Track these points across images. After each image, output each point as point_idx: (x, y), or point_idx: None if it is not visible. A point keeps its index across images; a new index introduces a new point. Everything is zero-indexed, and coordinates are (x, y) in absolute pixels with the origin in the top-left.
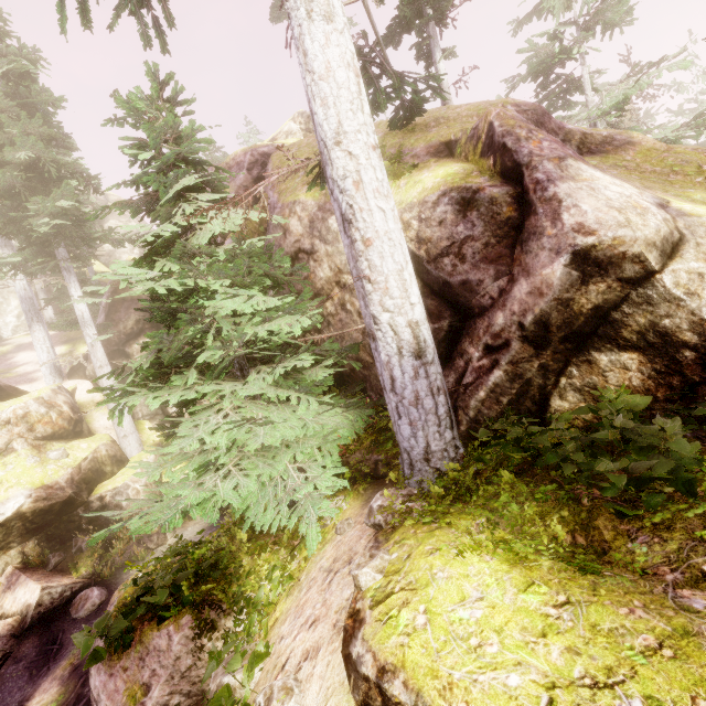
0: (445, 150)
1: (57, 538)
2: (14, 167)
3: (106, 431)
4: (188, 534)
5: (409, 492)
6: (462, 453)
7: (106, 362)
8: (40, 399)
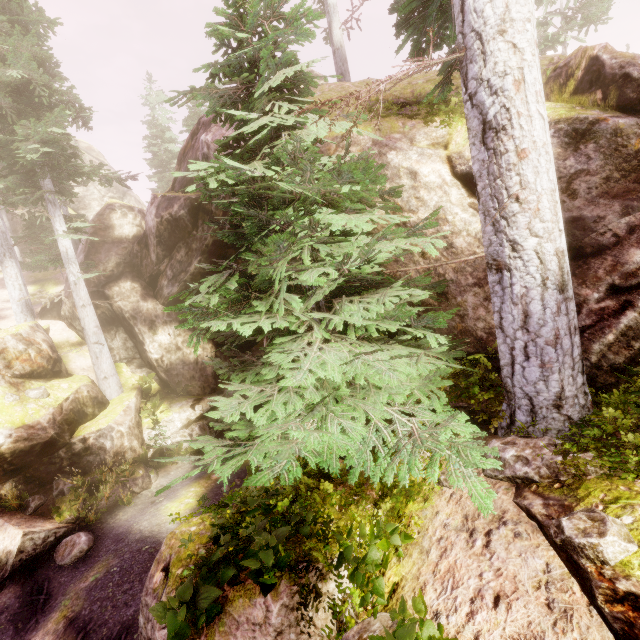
0: None
1: (36, 481)
2: (0, 87)
3: (83, 373)
4: (171, 478)
5: (550, 441)
6: (590, 401)
7: (89, 301)
8: (18, 336)
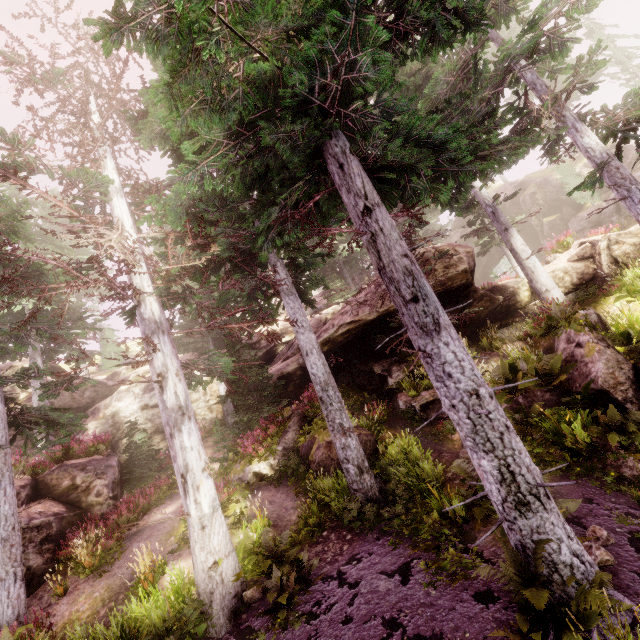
0: None
1: None
2: None
3: None
4: None
5: None
6: None
7: None
8: None
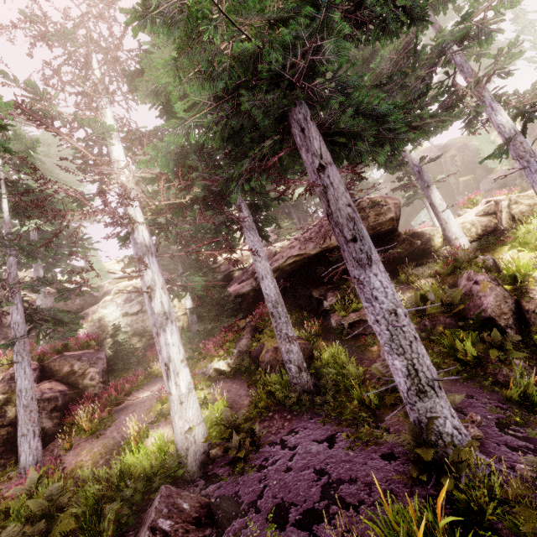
0: None
1: None
2: None
3: None
4: None
5: None
6: None
7: None
8: None
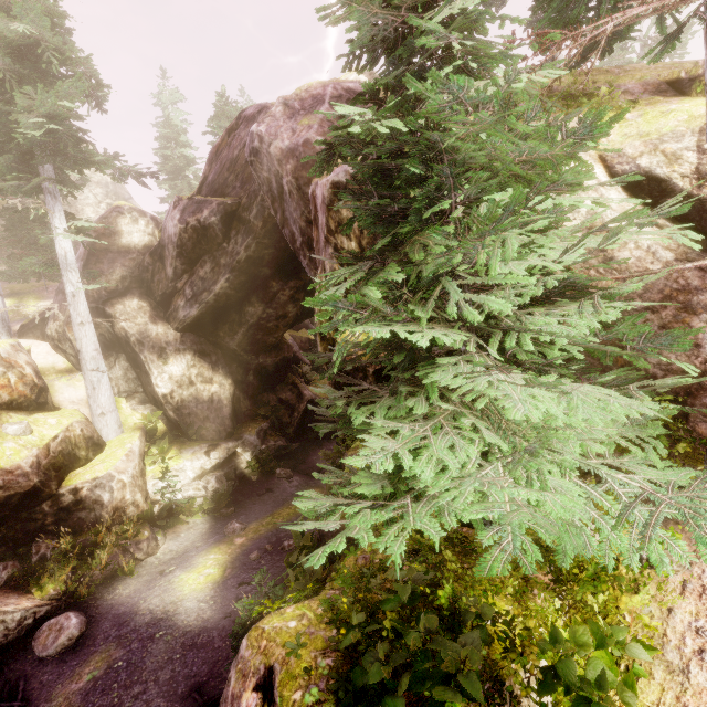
0: (669, 90)
1: (10, 542)
2: None
3: (72, 406)
4: (182, 541)
5: None
6: None
7: (89, 318)
8: None
